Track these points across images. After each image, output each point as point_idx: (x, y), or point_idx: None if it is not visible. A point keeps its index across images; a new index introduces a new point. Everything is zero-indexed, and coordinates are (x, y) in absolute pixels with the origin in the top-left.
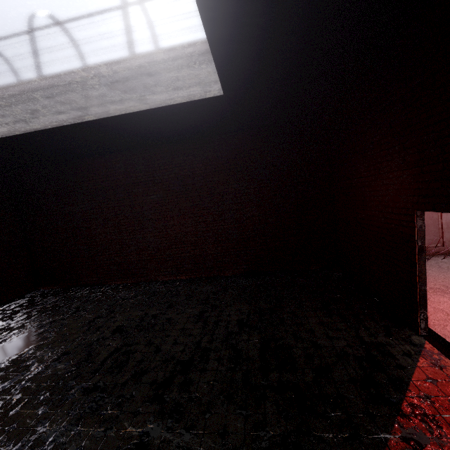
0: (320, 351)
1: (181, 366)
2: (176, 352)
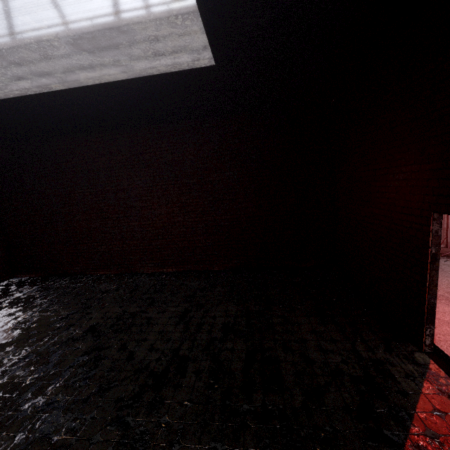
0: (312, 368)
1: (153, 379)
2: (151, 361)
